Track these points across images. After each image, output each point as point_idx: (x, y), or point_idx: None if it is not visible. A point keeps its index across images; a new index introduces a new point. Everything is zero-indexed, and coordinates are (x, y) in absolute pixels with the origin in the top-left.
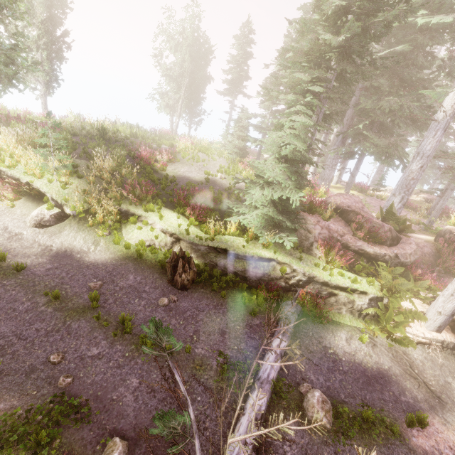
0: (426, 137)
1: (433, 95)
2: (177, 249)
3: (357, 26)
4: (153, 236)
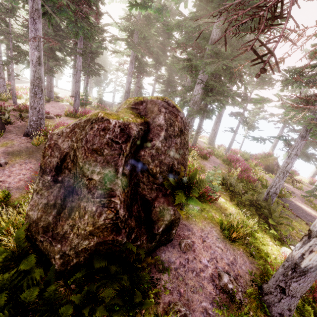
0: None
1: None
2: None
3: None
4: None
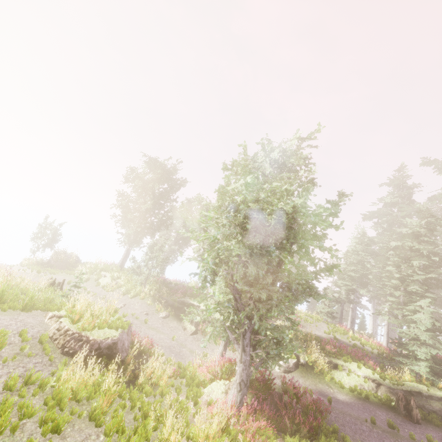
0: None
1: None
2: (379, 392)
3: (439, 272)
4: (360, 381)
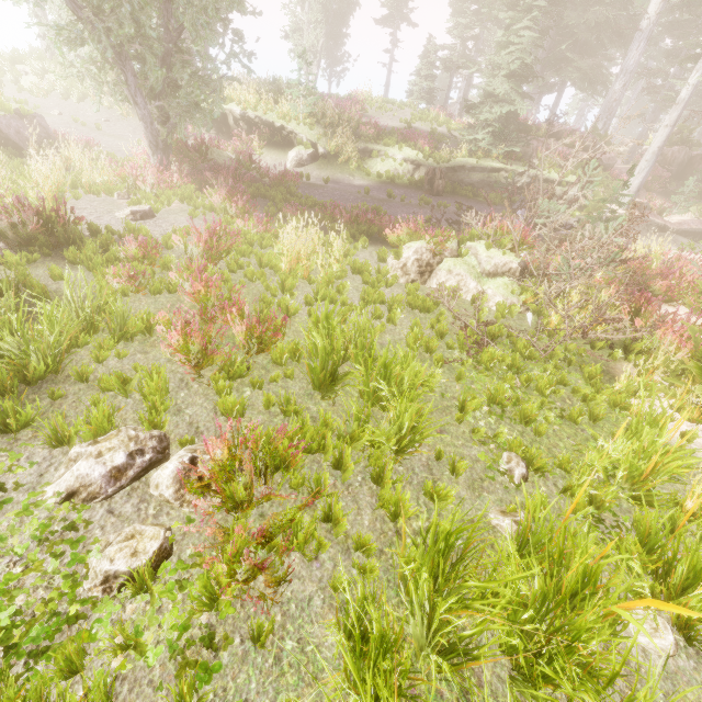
0: (630, 51)
1: (638, 1)
2: (417, 175)
3: None
4: (396, 166)
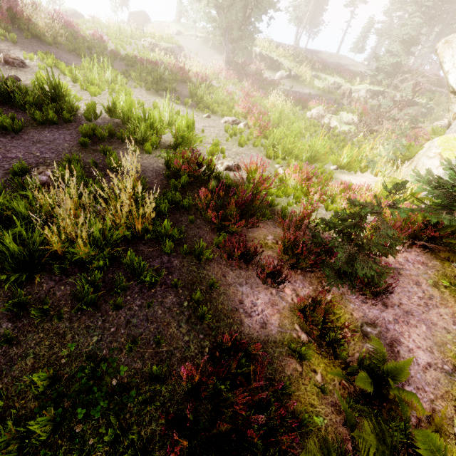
0: None
1: None
2: (339, 91)
3: None
4: (329, 85)
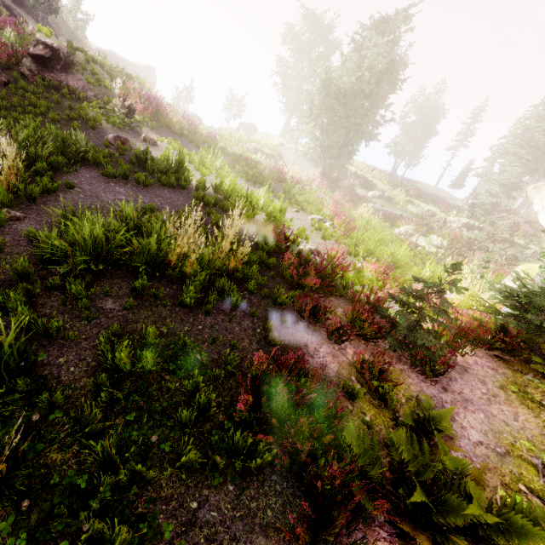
0: None
1: None
2: (433, 219)
3: None
4: (422, 211)
